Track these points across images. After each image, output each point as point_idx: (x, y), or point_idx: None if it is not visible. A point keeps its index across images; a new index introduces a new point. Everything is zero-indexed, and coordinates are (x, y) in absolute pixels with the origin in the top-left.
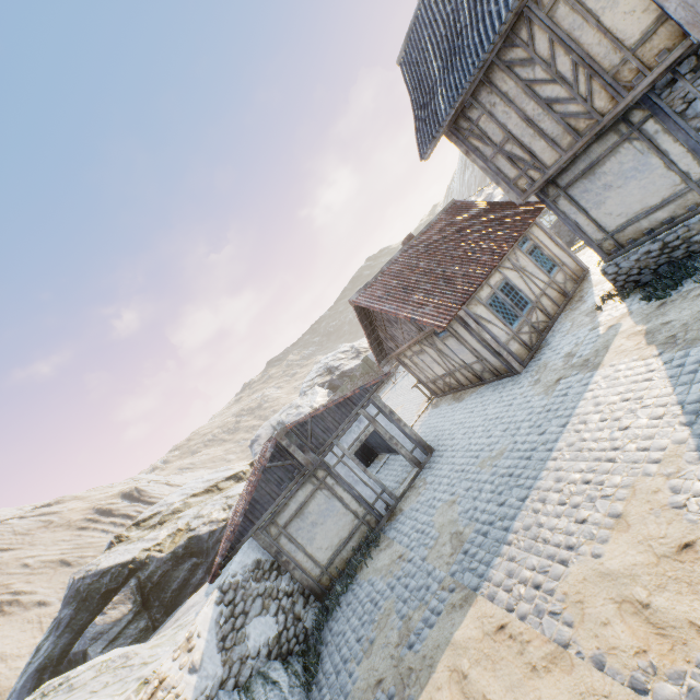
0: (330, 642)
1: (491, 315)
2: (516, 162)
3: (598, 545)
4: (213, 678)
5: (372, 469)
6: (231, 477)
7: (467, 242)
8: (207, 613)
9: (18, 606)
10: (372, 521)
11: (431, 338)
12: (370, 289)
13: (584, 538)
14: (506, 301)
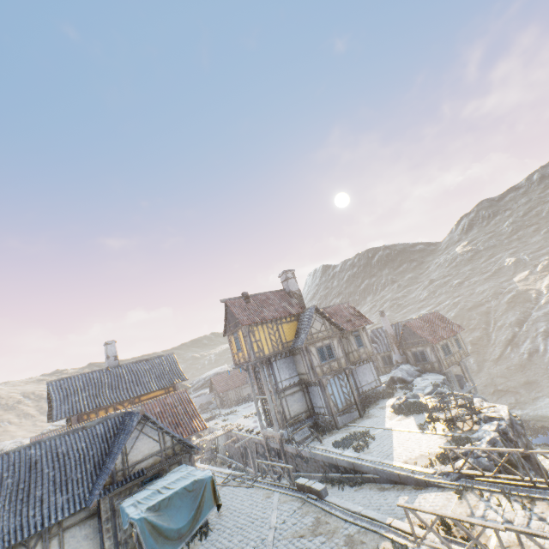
0: None
1: None
2: None
3: None
4: None
5: None
6: None
7: None
8: None
9: None
10: None
11: None
12: (42, 436)
13: None
14: None
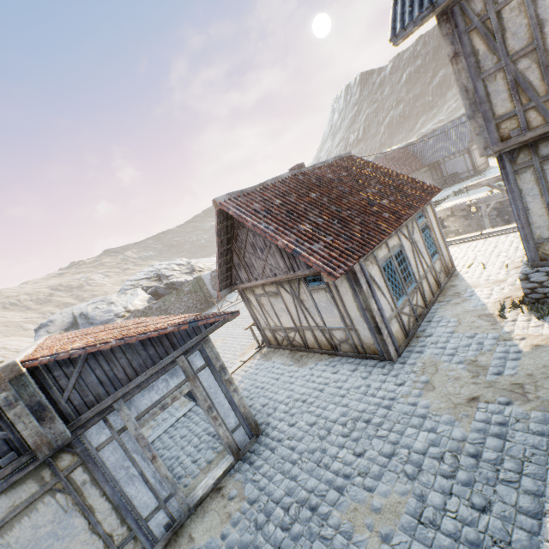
0: None
1: (383, 281)
2: (521, 91)
3: None
4: None
5: (167, 415)
6: None
7: (365, 192)
8: None
9: None
10: None
11: (297, 283)
12: (245, 197)
13: None
14: (398, 271)
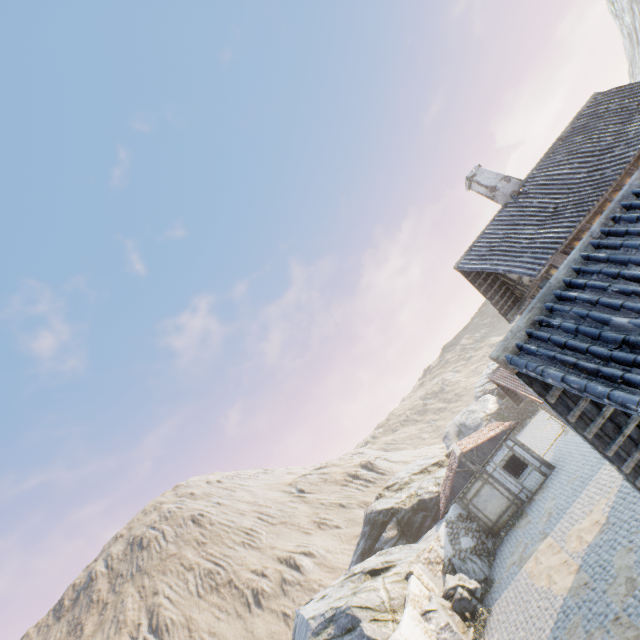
0: (499, 553)
1: None
2: None
3: (582, 520)
4: (450, 553)
5: (526, 471)
6: (434, 464)
7: None
8: (442, 529)
9: (326, 526)
10: (518, 503)
11: None
12: (499, 370)
13: (580, 518)
14: None
